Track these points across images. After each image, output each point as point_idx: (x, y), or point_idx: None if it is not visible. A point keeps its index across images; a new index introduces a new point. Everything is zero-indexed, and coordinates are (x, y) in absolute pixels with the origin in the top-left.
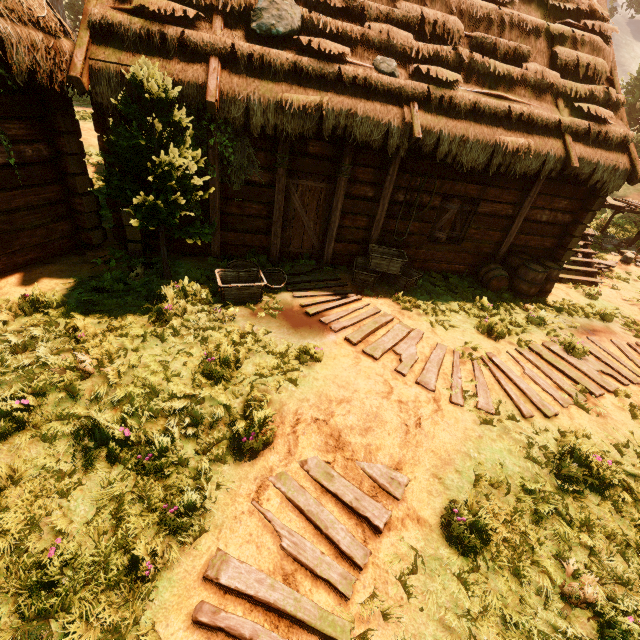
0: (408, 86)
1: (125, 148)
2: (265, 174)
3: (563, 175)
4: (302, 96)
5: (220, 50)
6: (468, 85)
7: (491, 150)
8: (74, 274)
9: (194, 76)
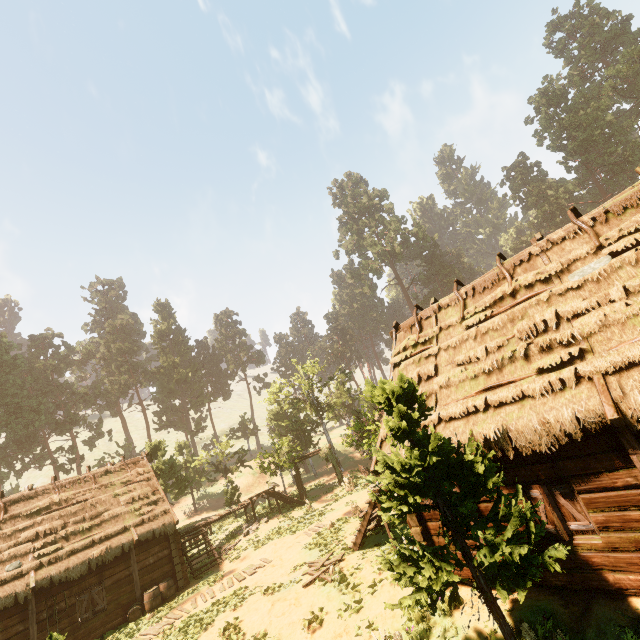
0: (27, 567)
1: None
2: None
3: (145, 540)
4: None
5: None
6: (70, 542)
7: (87, 561)
8: None
9: None
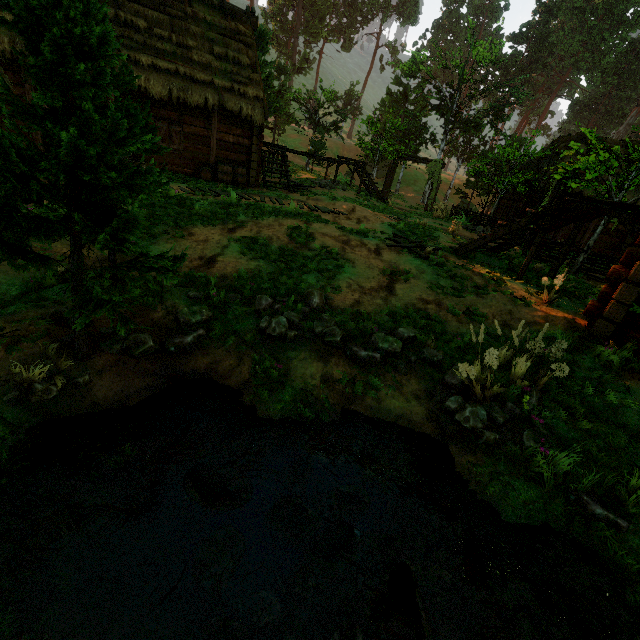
0: None
1: None
2: (17, 88)
3: (230, 113)
4: None
5: None
6: (152, 54)
7: (168, 88)
8: None
9: None
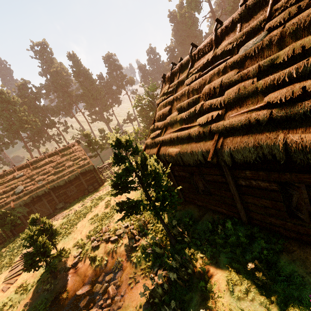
0: (44, 183)
1: (1, 222)
2: (30, 208)
3: (83, 172)
4: (27, 196)
5: (12, 200)
6: (56, 174)
7: (64, 180)
8: (0, 247)
9: (9, 206)
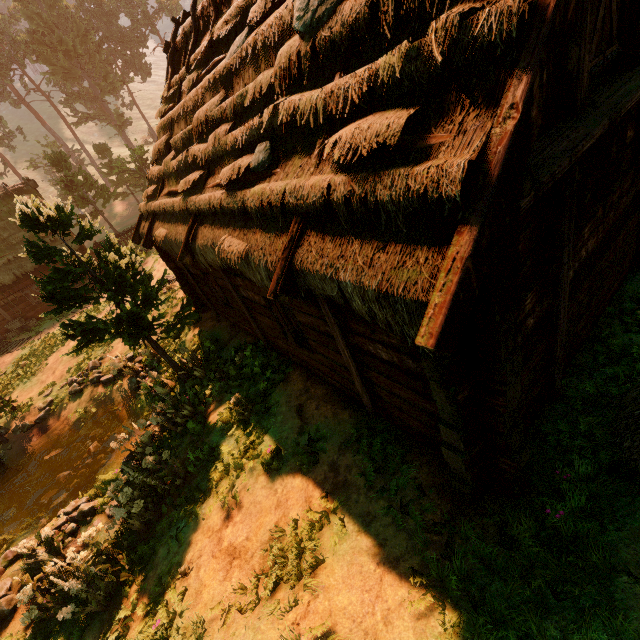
0: None
1: None
2: None
3: None
4: None
5: None
6: None
7: (12, 273)
8: None
9: None
